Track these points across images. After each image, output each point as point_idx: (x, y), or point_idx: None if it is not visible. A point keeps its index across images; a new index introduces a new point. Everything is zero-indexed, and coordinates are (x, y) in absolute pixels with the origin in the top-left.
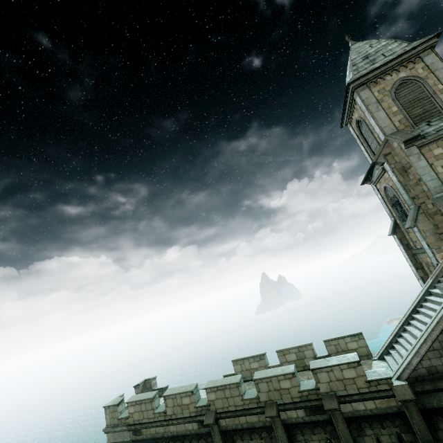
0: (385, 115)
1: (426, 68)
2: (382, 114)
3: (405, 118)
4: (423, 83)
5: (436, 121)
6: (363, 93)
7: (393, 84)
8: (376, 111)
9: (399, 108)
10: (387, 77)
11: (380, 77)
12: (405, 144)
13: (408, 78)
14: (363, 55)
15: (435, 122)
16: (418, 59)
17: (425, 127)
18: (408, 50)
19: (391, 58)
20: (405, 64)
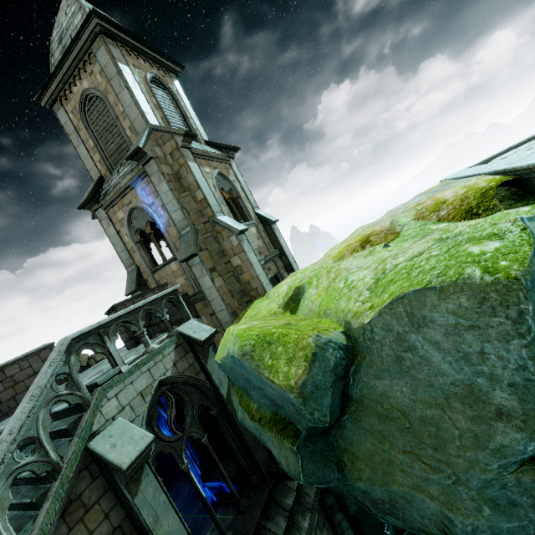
0: (87, 153)
1: (103, 73)
2: (84, 150)
3: (101, 158)
4: (105, 101)
5: (123, 166)
6: (60, 114)
7: (80, 102)
8: (78, 146)
9: (93, 142)
10: (74, 88)
11: (66, 89)
12: (87, 208)
13: (91, 91)
14: (59, 31)
15: (121, 169)
16: (93, 55)
17: (115, 175)
18: (71, 44)
19: (62, 56)
20: (82, 64)
